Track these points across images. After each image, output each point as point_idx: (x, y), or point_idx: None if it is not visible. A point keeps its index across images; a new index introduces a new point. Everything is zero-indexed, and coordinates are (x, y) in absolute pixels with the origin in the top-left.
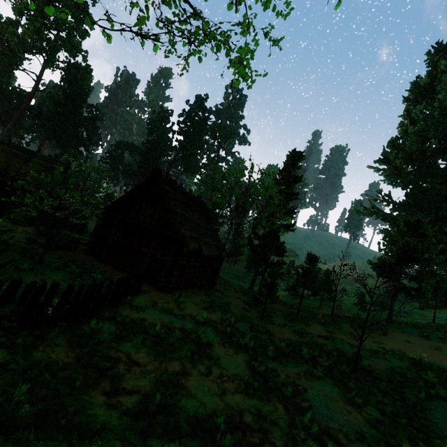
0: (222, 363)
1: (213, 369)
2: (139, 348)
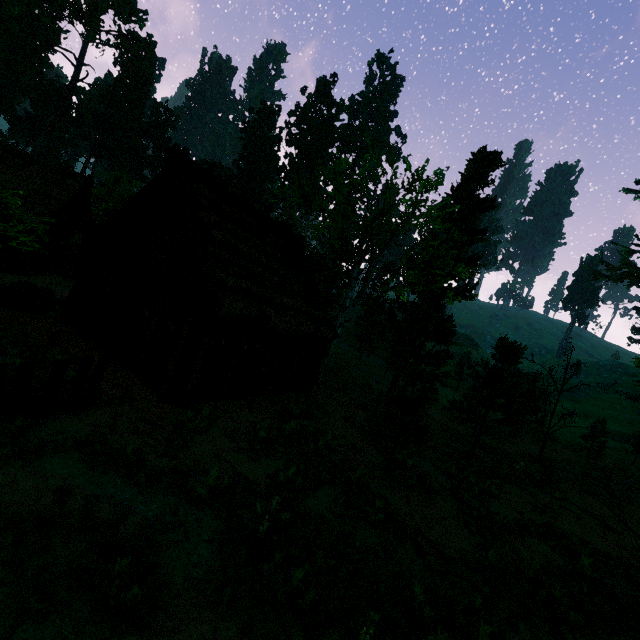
0: None
1: None
2: None
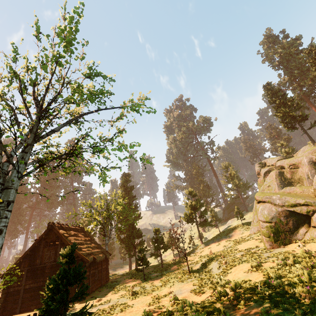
0: (136, 304)
1: (133, 308)
2: None
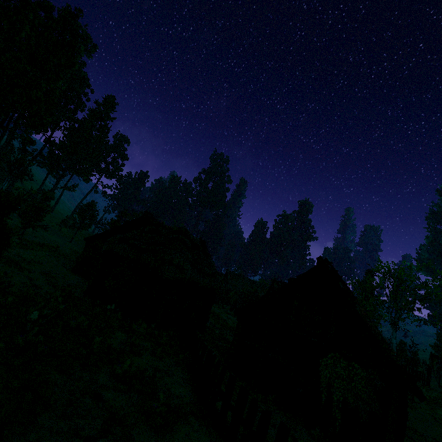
0: None
1: None
2: None
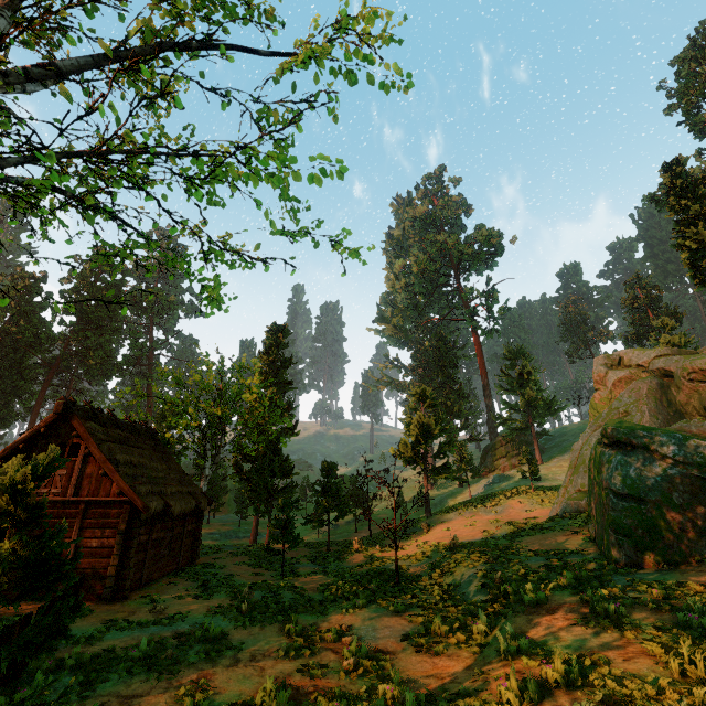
0: (249, 645)
1: (241, 656)
2: (127, 681)
